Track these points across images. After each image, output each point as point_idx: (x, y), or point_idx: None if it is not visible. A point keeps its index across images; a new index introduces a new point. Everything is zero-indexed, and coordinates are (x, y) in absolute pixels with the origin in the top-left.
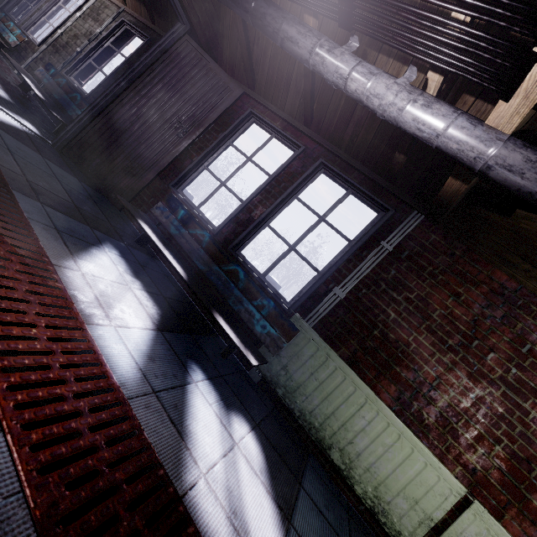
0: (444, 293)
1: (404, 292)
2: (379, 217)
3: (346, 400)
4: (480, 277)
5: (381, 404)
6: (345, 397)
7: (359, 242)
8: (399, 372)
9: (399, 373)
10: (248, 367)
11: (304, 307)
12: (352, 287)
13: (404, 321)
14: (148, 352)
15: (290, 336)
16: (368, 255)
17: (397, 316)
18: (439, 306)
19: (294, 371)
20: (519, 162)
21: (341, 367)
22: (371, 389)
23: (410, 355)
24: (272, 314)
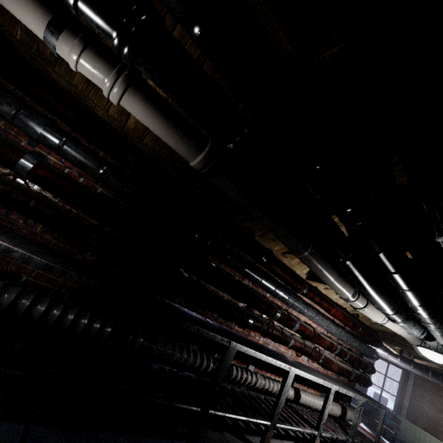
0: (436, 396)
1: (425, 398)
2: (402, 371)
3: (429, 442)
4: (442, 388)
5: (440, 441)
6: (428, 442)
7: (401, 383)
8: (439, 428)
9: (440, 429)
10: (393, 439)
11: (398, 411)
12: (408, 400)
13: (431, 409)
14: (369, 430)
15: (399, 423)
16: (407, 387)
17: (427, 408)
18: (437, 401)
19: (408, 436)
20: (414, 370)
21: (421, 431)
22: (435, 437)
23: (439, 421)
24: (389, 416)
